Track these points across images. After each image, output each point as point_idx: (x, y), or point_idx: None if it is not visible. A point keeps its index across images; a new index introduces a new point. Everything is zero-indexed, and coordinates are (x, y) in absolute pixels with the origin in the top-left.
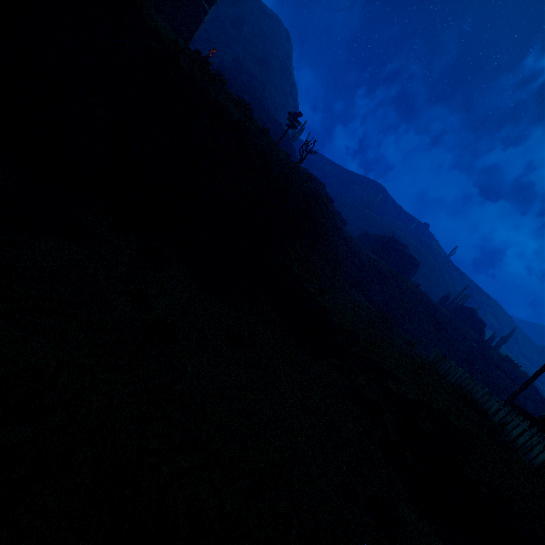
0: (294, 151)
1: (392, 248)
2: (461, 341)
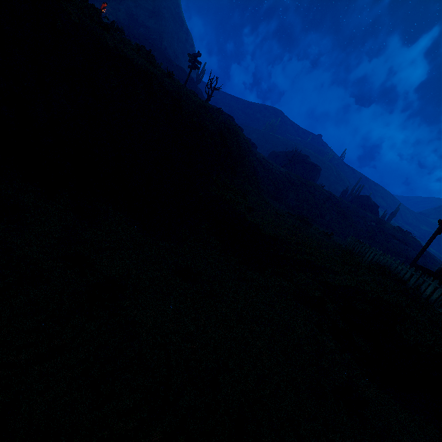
0: (200, 92)
1: (297, 160)
2: (363, 223)
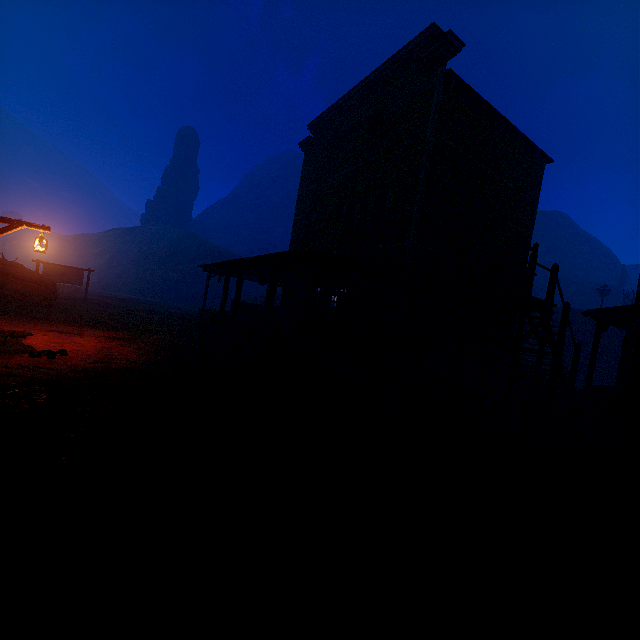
0: (627, 293)
1: None
2: None
